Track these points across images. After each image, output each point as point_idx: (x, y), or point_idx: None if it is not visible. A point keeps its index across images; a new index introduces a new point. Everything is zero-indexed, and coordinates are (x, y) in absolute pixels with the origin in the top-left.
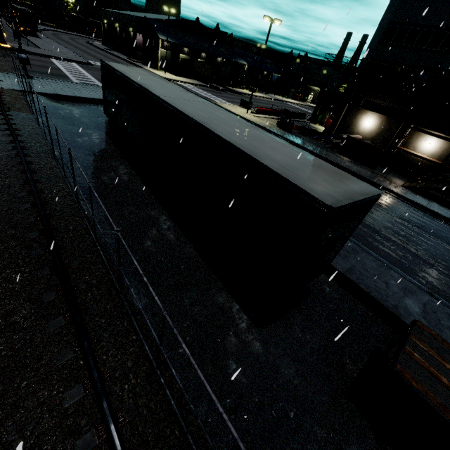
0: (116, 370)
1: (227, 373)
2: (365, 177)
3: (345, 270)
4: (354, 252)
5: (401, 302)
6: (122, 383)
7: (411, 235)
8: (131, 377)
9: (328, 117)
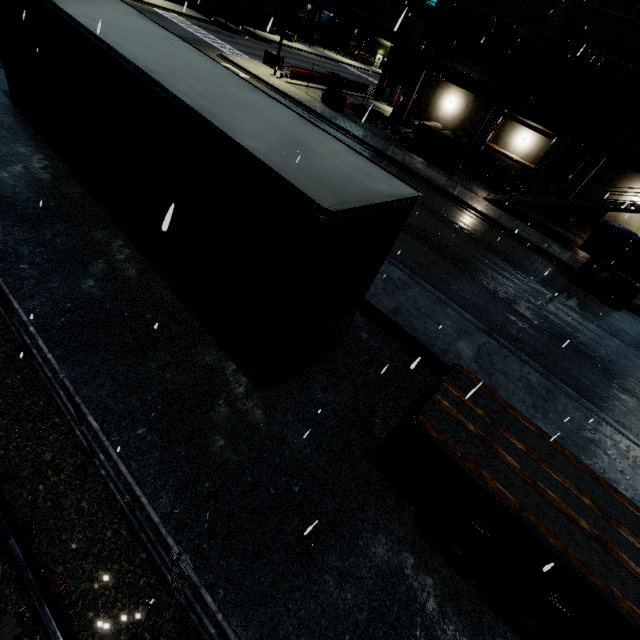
0: (22, 467)
1: (210, 451)
2: (439, 185)
3: (389, 310)
4: (405, 287)
5: (453, 346)
6: (34, 483)
7: (483, 263)
8: (49, 475)
9: (399, 92)
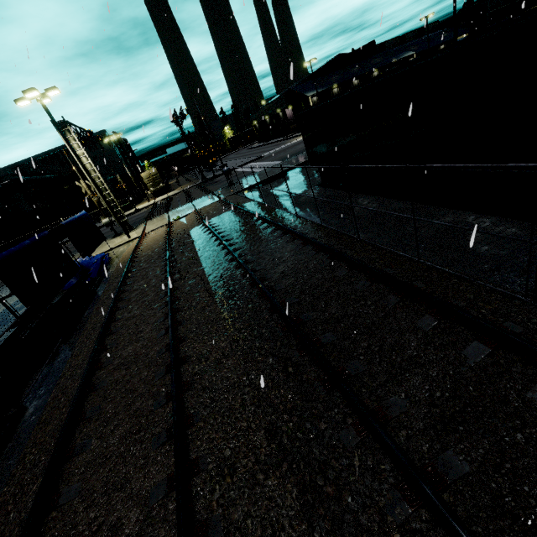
0: None
1: None
2: None
3: None
4: None
5: None
6: None
7: None
8: None
9: None
